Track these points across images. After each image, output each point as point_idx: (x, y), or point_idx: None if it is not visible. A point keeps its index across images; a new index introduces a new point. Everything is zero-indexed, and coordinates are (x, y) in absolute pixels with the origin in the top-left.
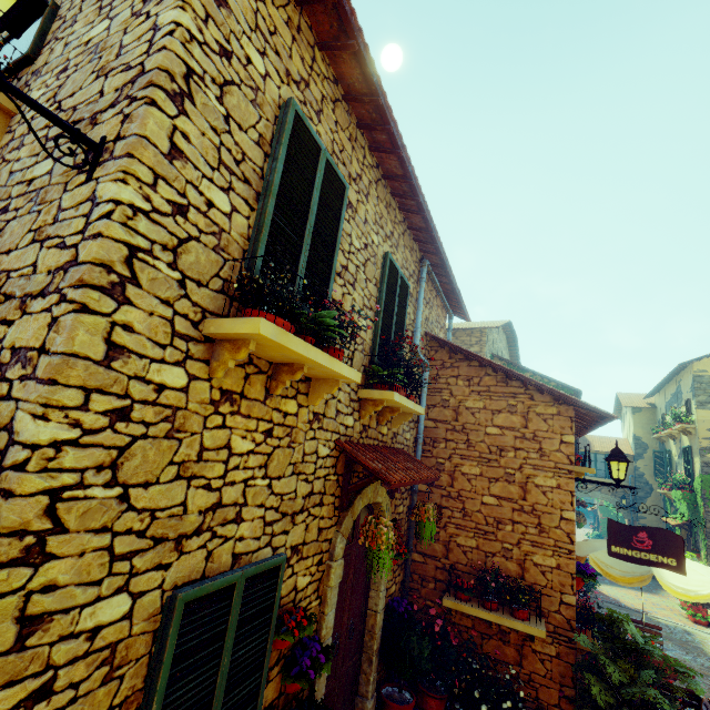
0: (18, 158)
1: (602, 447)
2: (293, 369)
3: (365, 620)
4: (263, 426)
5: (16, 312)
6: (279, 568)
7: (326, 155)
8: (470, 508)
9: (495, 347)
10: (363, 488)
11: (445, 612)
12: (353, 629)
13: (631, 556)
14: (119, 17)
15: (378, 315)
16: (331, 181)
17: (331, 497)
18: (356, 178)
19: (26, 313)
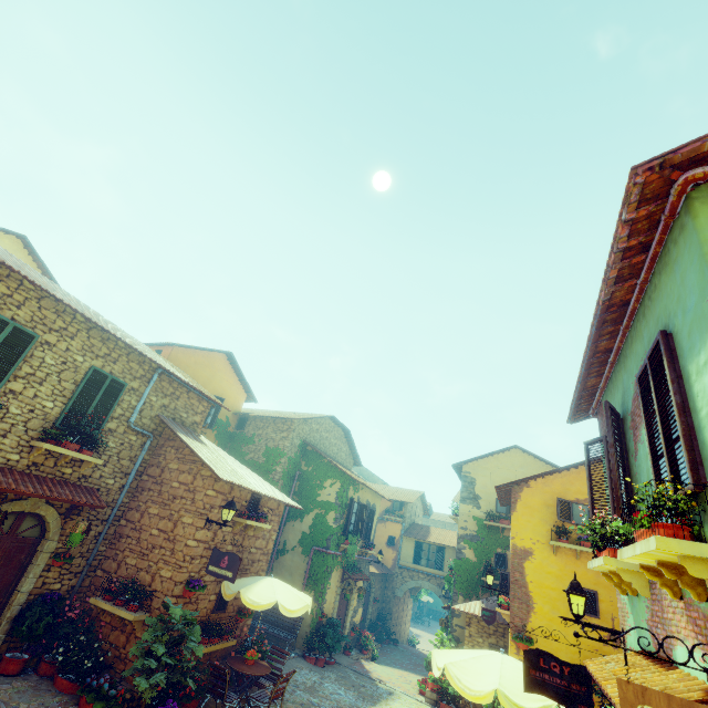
0: None
1: (436, 539)
2: None
3: (11, 597)
4: None
5: None
6: None
7: (15, 325)
8: (143, 537)
9: (314, 436)
10: (20, 500)
11: (99, 613)
12: None
13: (217, 572)
14: None
15: (71, 400)
16: (19, 335)
17: None
18: (60, 329)
19: None
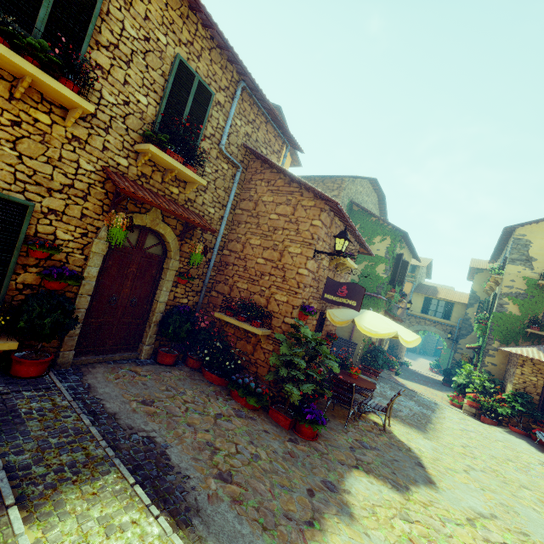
0: None
1: (446, 296)
2: (23, 80)
3: (152, 305)
4: (9, 116)
5: None
6: (28, 208)
7: None
8: (249, 266)
9: (358, 197)
10: (139, 213)
11: (222, 325)
12: (136, 302)
13: (334, 300)
14: None
15: (163, 99)
16: None
17: (98, 201)
18: None
19: None
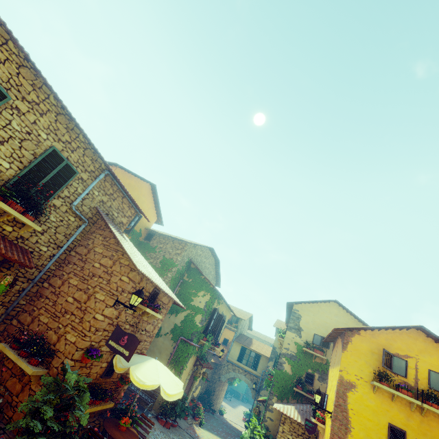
0: None
1: (256, 348)
2: None
3: None
4: None
5: None
6: None
7: None
8: (59, 301)
9: (197, 258)
10: None
11: (4, 357)
12: None
13: (115, 348)
14: None
15: (26, 168)
16: None
17: None
18: (32, 102)
19: None
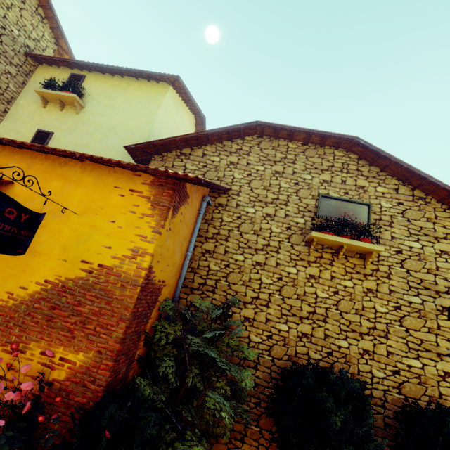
0: (391, 284)
1: None
2: None
3: None
4: None
5: (436, 358)
6: None
7: None
8: None
9: None
10: None
11: None
12: None
13: None
14: (426, 247)
15: None
16: None
17: None
18: None
19: (442, 360)
